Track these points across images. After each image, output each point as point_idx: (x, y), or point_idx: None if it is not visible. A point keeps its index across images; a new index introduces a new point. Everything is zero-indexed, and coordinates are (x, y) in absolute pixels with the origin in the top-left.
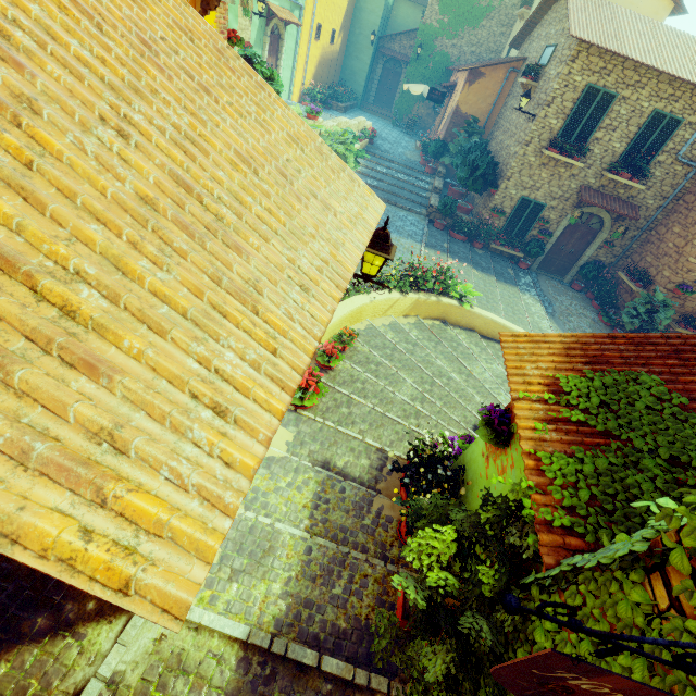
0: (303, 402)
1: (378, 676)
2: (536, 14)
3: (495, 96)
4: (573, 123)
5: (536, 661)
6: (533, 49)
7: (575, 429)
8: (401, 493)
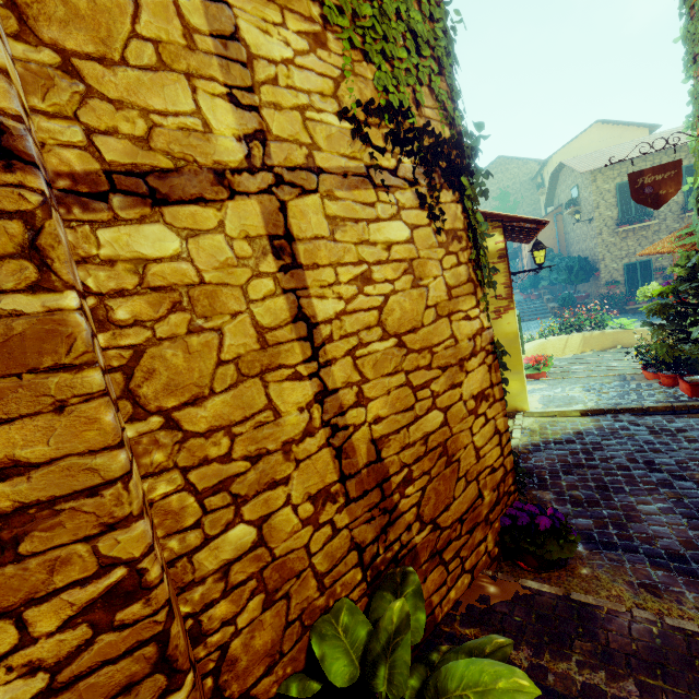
0: (540, 371)
1: (692, 402)
2: (551, 184)
3: (554, 233)
4: (625, 206)
5: (631, 182)
6: (562, 198)
7: (694, 234)
8: (649, 379)
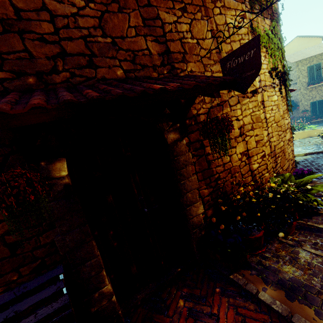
0: None
1: None
2: None
3: None
4: (311, 76)
5: None
6: None
7: None
8: None
